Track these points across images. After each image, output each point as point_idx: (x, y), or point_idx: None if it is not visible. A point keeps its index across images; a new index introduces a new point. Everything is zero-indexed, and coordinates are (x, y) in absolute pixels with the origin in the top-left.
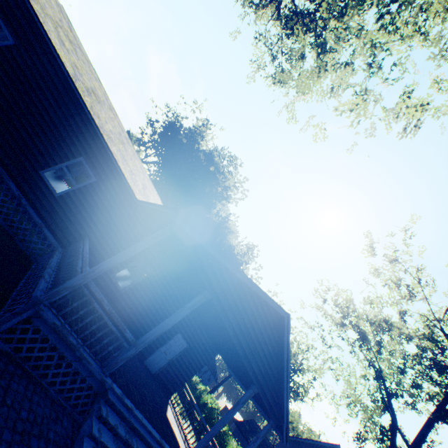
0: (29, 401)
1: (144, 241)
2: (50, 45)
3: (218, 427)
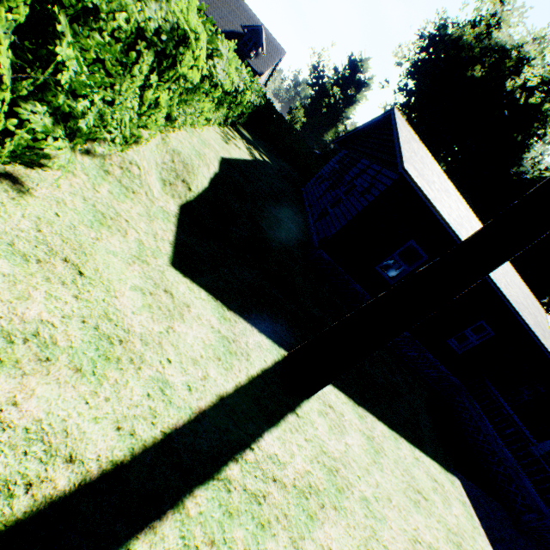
0: None
1: None
2: None
3: None
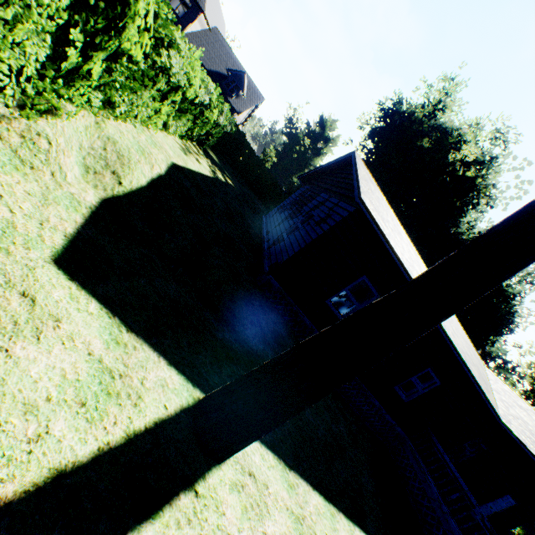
0: None
1: None
2: None
3: None
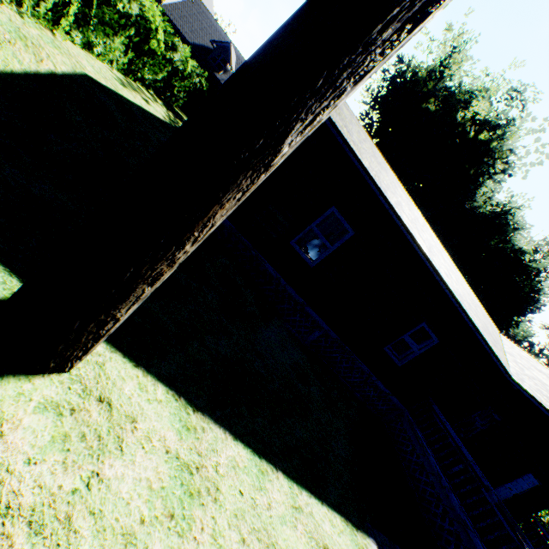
0: None
1: None
2: (413, 244)
3: None
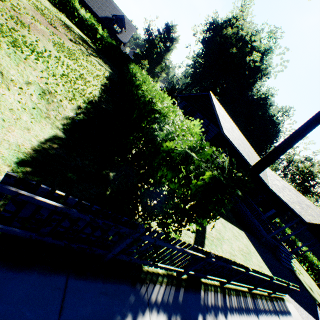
0: (269, 251)
1: (292, 223)
2: (246, 161)
3: (302, 246)
